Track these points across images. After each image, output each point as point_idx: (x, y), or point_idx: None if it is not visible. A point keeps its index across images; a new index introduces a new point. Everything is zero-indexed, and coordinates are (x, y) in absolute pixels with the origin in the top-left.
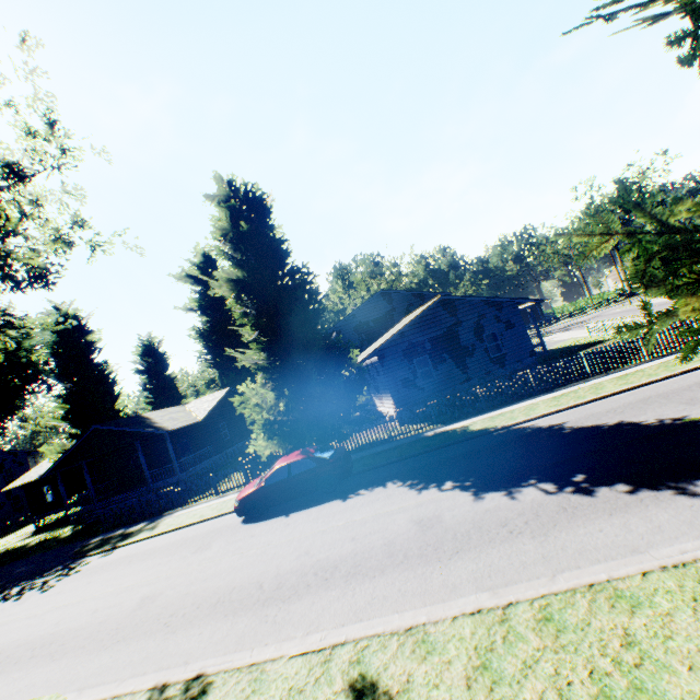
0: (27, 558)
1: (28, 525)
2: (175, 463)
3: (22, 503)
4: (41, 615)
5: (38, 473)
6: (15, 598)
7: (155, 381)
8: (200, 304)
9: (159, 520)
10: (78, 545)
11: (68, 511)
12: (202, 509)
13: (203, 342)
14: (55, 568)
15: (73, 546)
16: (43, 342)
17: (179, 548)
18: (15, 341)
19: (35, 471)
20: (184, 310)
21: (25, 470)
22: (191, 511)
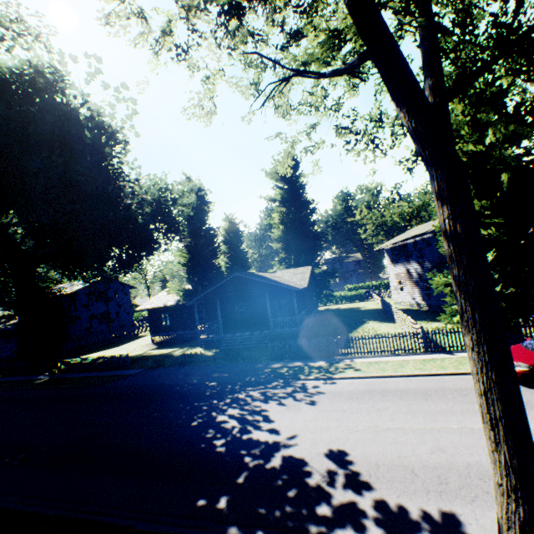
0: (200, 366)
1: (136, 339)
2: (297, 316)
3: (124, 322)
4: (376, 432)
5: (161, 302)
6: (276, 403)
7: (232, 251)
8: (282, 197)
9: (341, 362)
10: (255, 366)
11: (199, 335)
12: (399, 362)
13: (279, 228)
14: (270, 382)
15: (250, 366)
16: (189, 202)
17: (471, 399)
18: (172, 198)
19: (156, 300)
20: (266, 199)
21: (128, 299)
22: (383, 361)
